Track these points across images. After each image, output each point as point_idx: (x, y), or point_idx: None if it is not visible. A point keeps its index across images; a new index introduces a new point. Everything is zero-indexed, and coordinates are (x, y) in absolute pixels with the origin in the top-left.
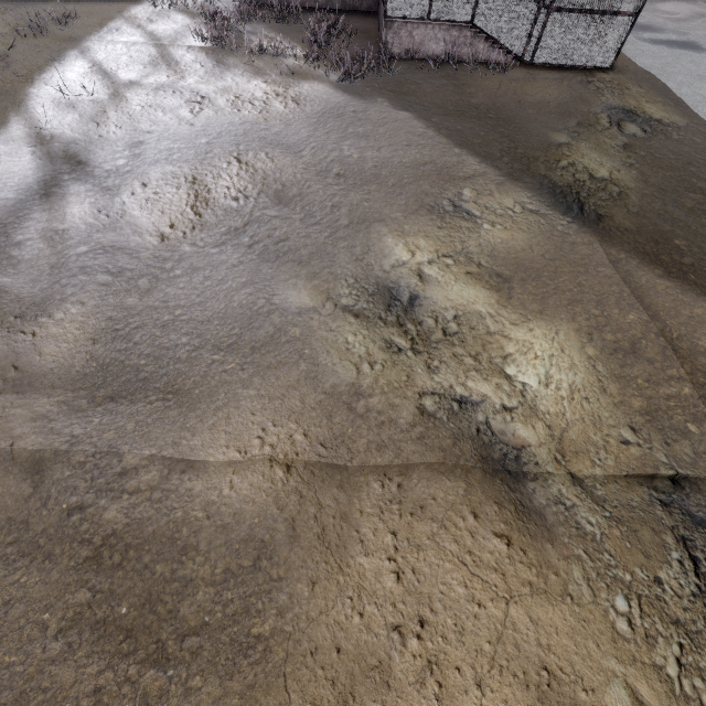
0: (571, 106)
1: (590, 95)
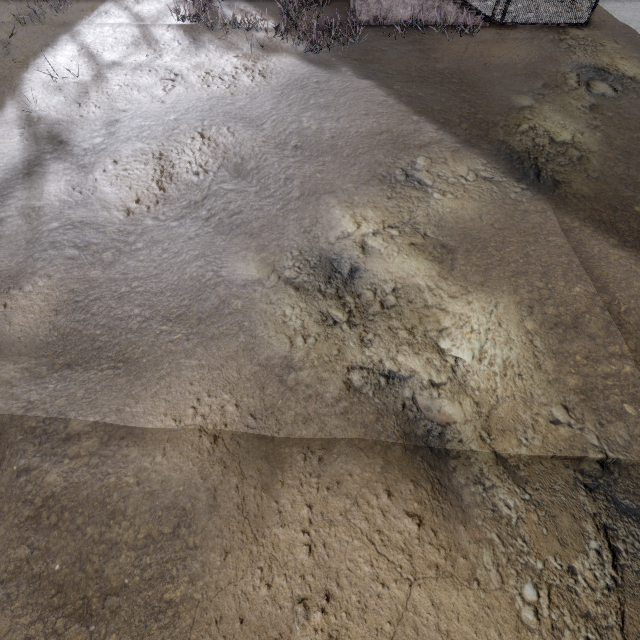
0: (539, 66)
1: (561, 54)
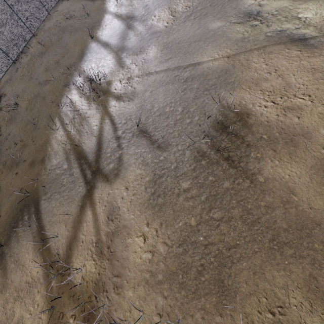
0: None
1: None
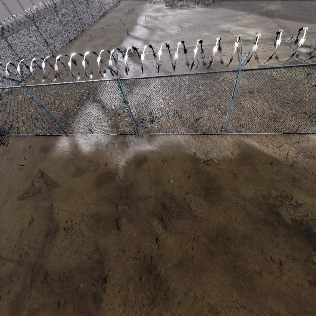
0: None
1: None
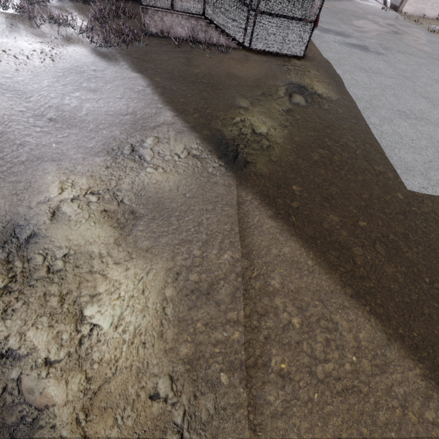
0: (263, 80)
1: (281, 73)
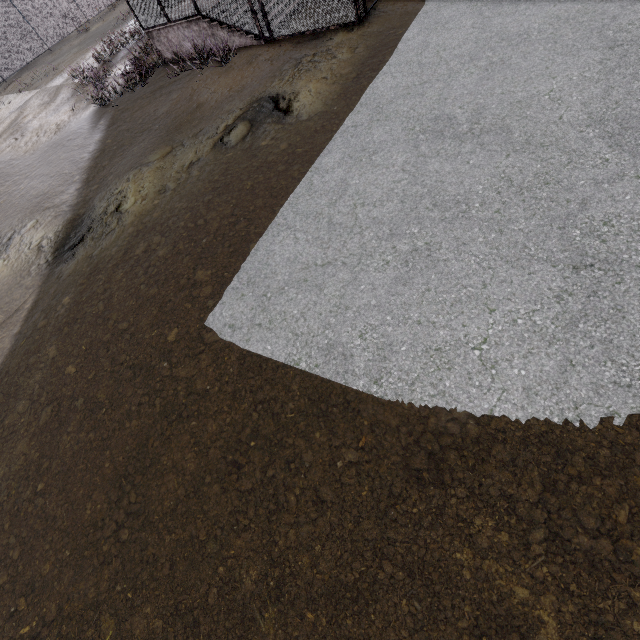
0: (226, 104)
1: (270, 80)
